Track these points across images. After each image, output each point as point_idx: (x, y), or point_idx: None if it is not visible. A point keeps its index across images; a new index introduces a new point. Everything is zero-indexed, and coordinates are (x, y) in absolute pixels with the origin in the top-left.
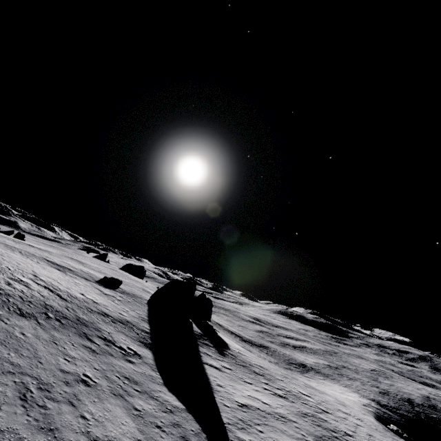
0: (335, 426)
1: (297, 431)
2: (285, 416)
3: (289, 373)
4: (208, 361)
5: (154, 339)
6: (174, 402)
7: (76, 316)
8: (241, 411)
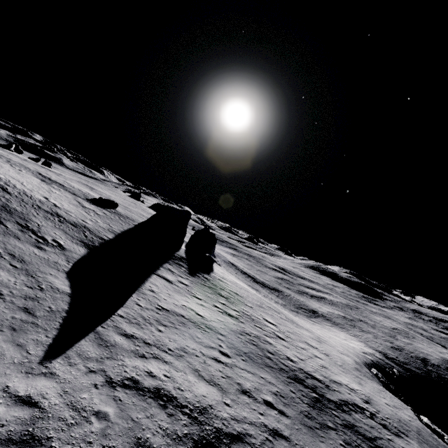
0: (280, 350)
1: (215, 342)
2: (214, 329)
3: (292, 314)
4: (164, 274)
5: (105, 245)
6: (61, 285)
7: (5, 204)
8: (154, 312)
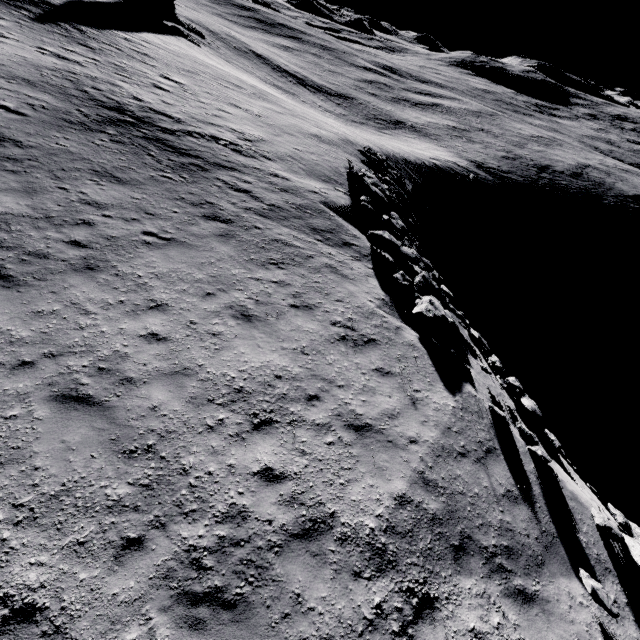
0: (130, 92)
1: None
2: None
3: (347, 124)
4: None
5: None
6: None
7: None
8: None
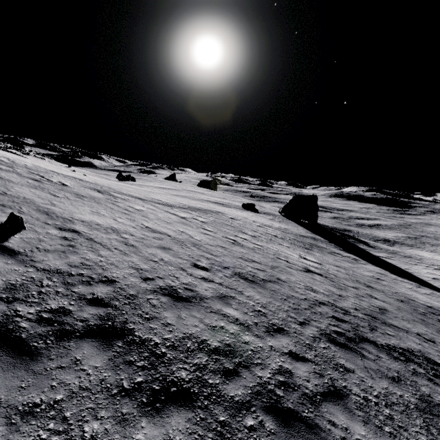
0: None
1: None
2: None
3: None
4: (376, 254)
5: (339, 246)
6: (410, 282)
7: (308, 242)
8: (438, 282)
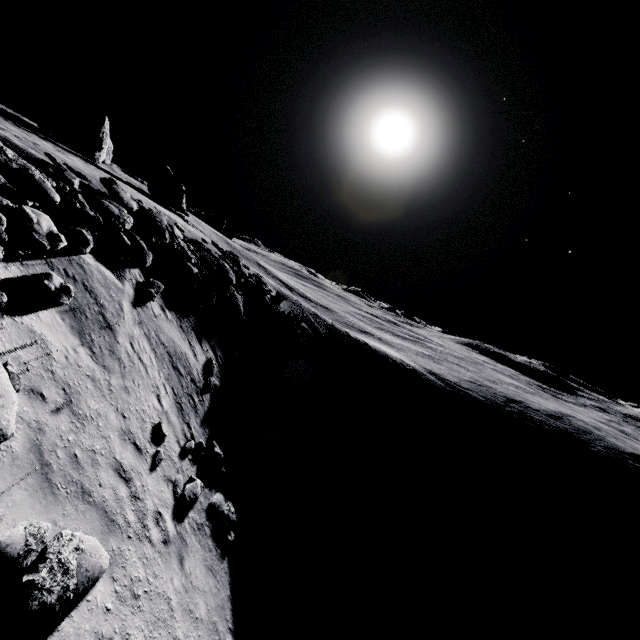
0: None
1: None
2: None
3: None
4: None
5: None
6: None
7: None
8: None
